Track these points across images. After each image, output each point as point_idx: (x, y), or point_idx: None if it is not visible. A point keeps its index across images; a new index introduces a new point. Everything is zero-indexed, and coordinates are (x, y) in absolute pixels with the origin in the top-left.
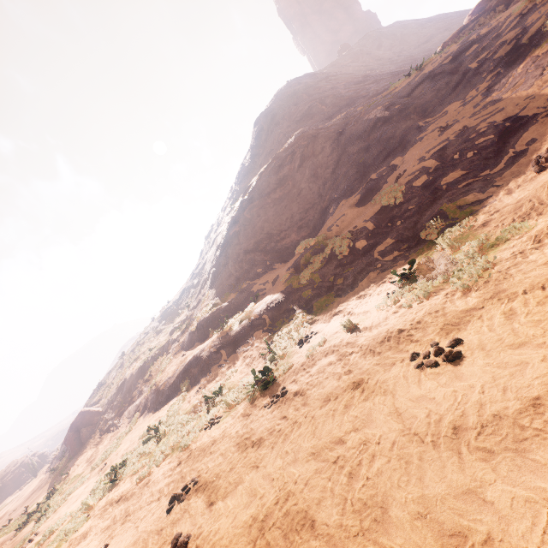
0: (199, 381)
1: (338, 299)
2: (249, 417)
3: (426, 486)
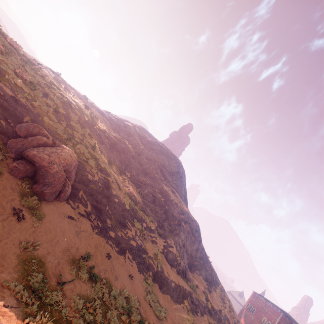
0: (194, 313)
1: None
2: None
3: None
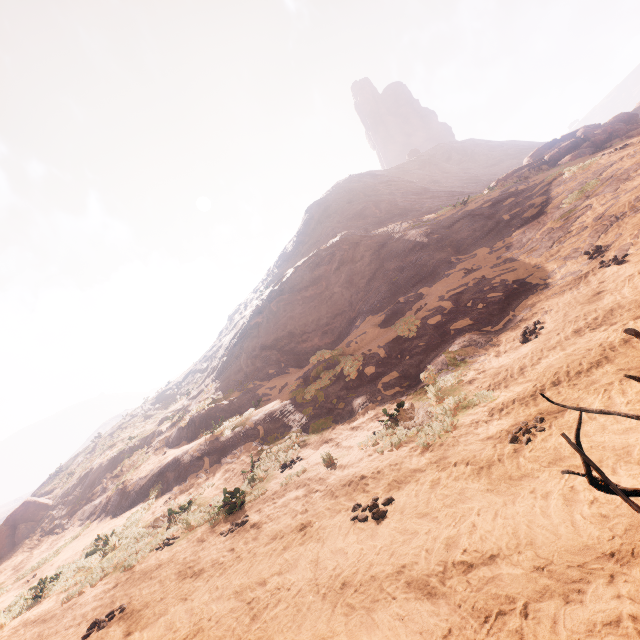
0: (171, 489)
1: (335, 425)
2: (203, 543)
3: (300, 633)
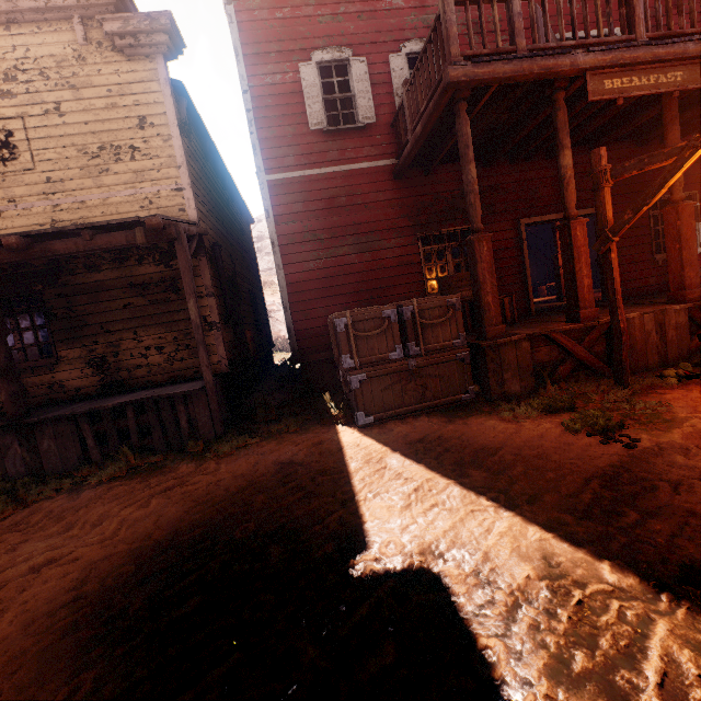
0: None
1: None
2: None
3: None
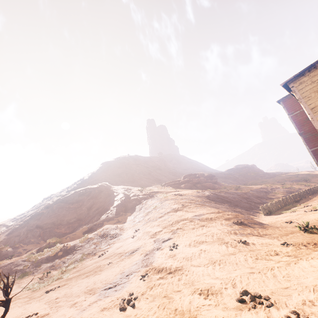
0: None
1: (30, 276)
2: None
3: None
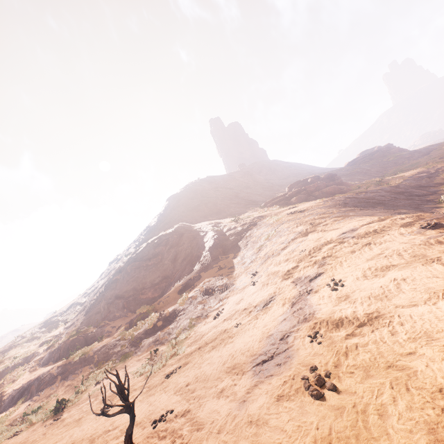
0: (32, 398)
1: (133, 357)
2: (34, 432)
3: None
